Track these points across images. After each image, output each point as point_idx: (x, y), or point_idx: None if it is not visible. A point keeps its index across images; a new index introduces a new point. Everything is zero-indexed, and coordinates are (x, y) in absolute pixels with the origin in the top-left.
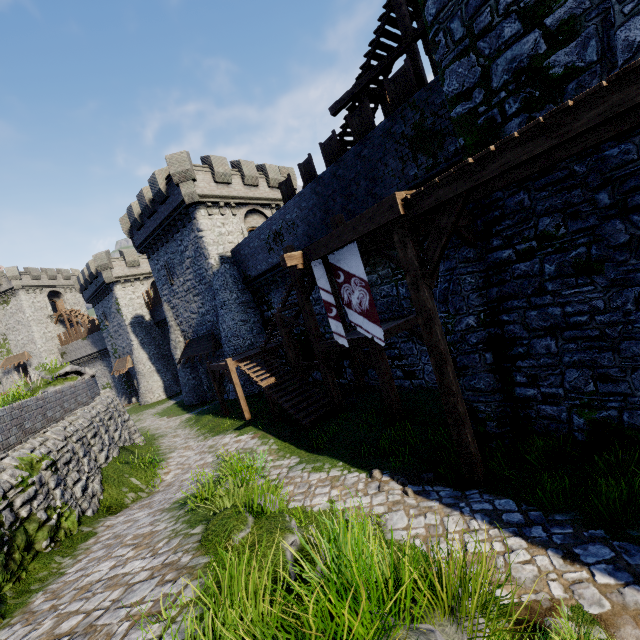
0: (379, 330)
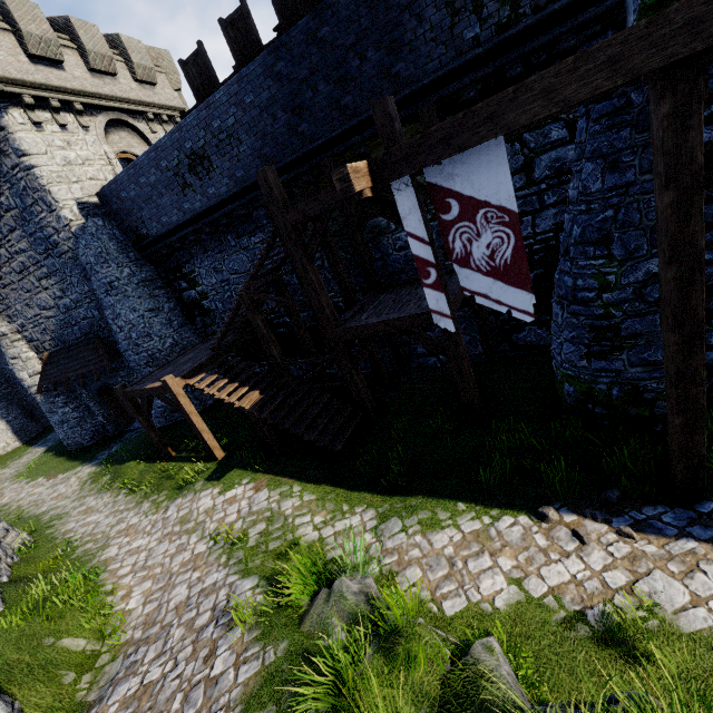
0: (527, 298)
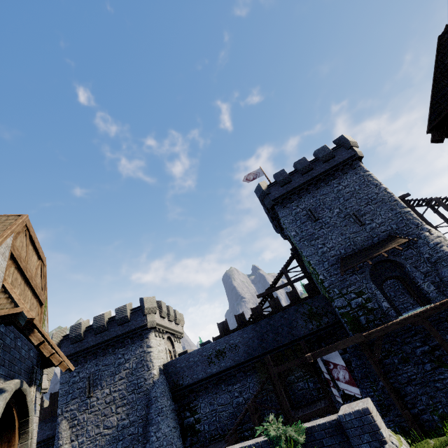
0: (357, 389)
